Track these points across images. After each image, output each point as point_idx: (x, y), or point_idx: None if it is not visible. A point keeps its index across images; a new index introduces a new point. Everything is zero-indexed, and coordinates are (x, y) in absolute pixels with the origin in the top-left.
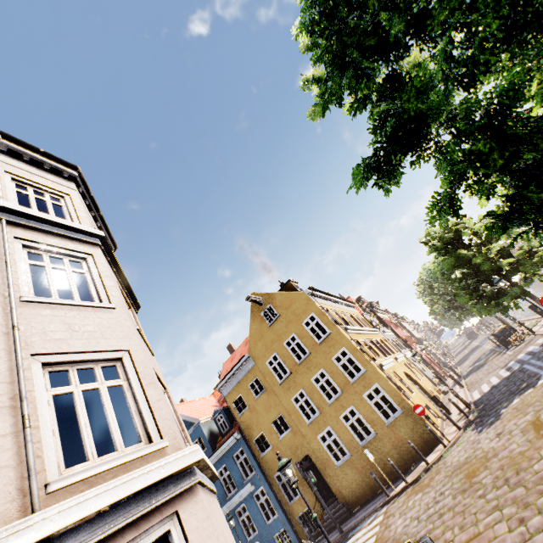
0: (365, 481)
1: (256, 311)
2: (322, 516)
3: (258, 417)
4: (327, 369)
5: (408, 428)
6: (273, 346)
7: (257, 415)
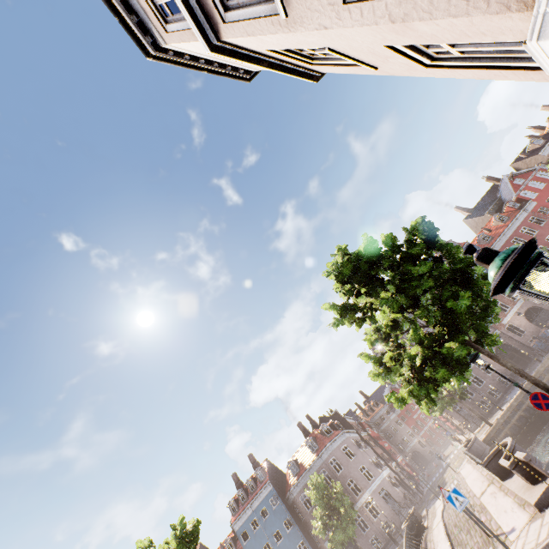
0: None
1: None
2: None
3: None
4: None
5: None
6: None
7: None
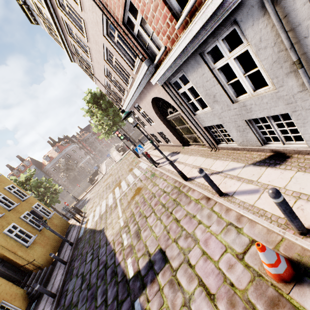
0: (48, 249)
1: None
2: (24, 294)
3: None
4: (2, 192)
5: (58, 220)
6: None
7: None
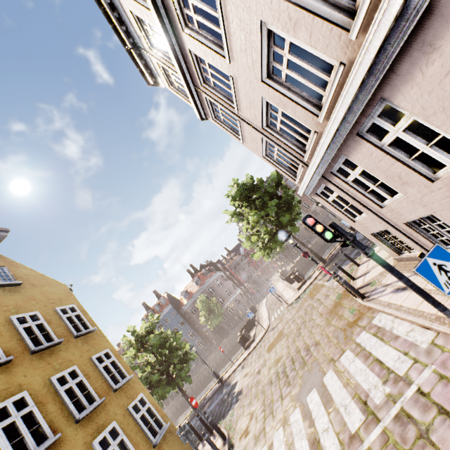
0: None
1: None
2: None
3: None
4: (82, 369)
5: (174, 447)
6: None
7: None
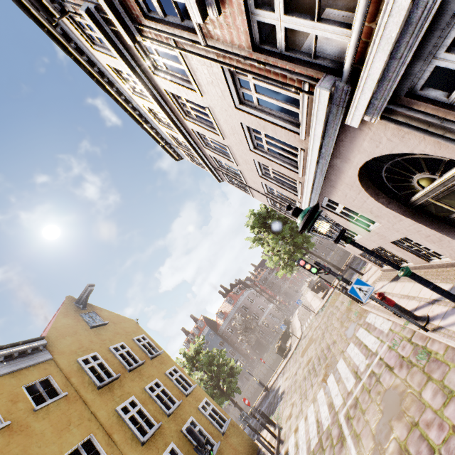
0: None
1: (73, 310)
2: None
3: (31, 443)
4: (162, 381)
5: (237, 436)
6: (93, 346)
7: (30, 439)
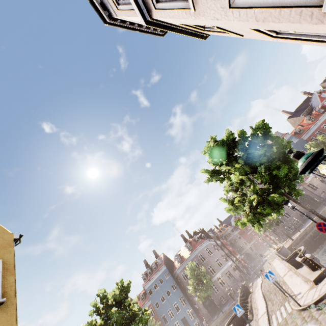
0: None
1: None
2: None
3: None
4: None
5: None
6: None
7: None
